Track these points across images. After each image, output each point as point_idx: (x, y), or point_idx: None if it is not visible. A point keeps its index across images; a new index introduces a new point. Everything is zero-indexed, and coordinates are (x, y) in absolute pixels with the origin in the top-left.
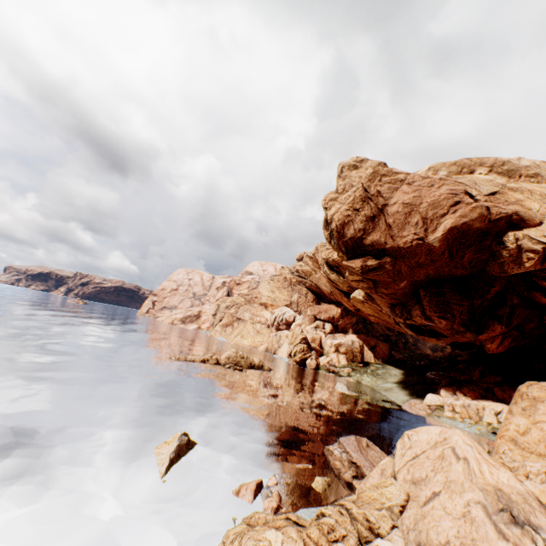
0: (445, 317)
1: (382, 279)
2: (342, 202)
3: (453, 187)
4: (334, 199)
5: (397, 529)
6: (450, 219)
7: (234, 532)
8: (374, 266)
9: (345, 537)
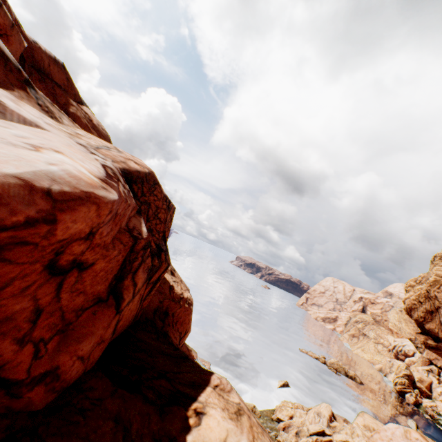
0: None
1: None
2: (414, 291)
3: None
4: (412, 286)
5: (307, 411)
6: None
7: (284, 400)
8: (432, 345)
9: (299, 408)
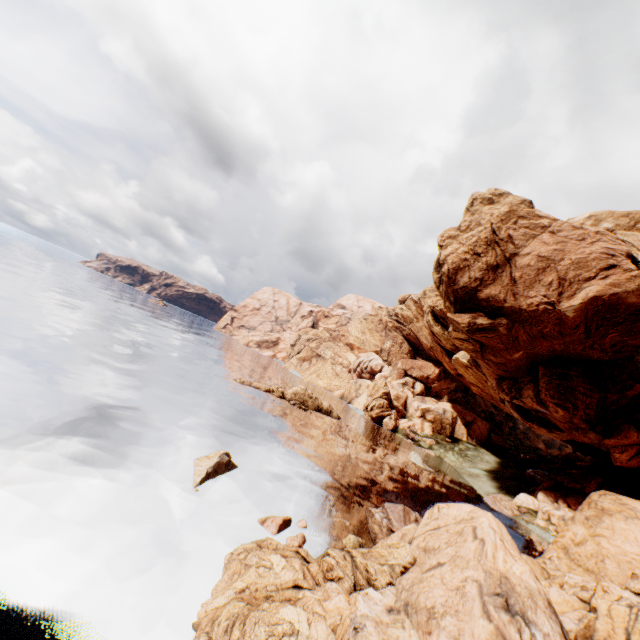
0: (564, 407)
1: (492, 343)
2: (462, 242)
3: (612, 245)
4: (454, 237)
5: (393, 586)
6: (597, 286)
7: (243, 547)
8: (484, 326)
9: (342, 579)
